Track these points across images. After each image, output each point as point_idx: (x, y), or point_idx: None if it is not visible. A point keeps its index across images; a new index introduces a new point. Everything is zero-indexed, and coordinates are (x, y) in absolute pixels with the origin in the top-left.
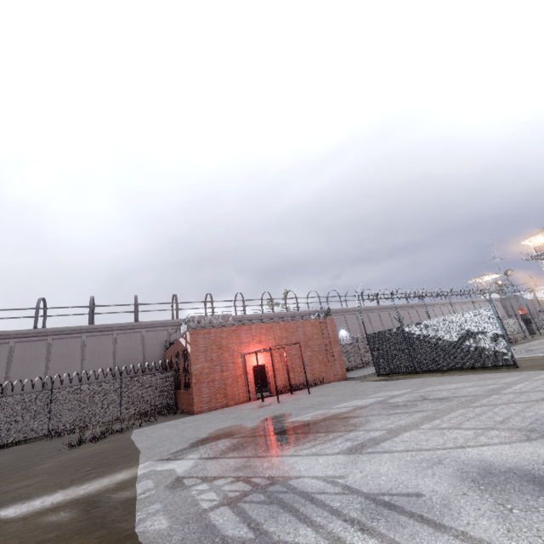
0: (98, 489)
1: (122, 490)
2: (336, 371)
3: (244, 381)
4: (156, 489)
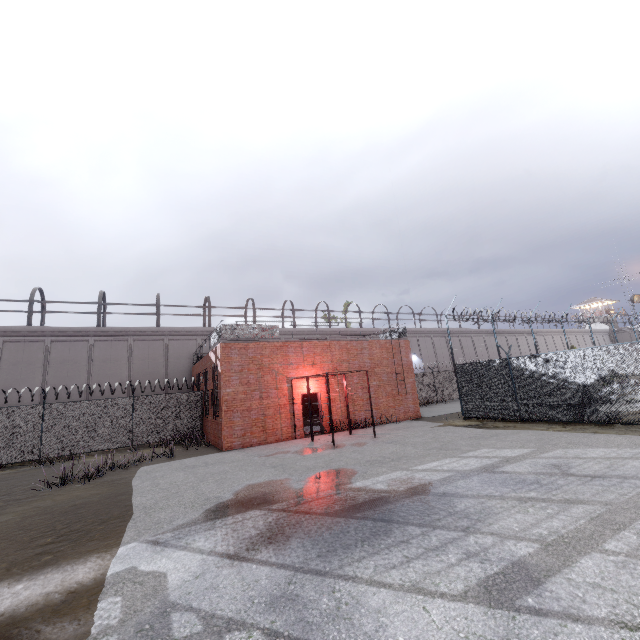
0: (33, 601)
1: (66, 618)
2: (407, 408)
3: (289, 412)
4: (119, 632)
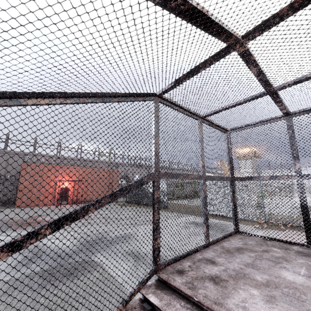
0: None
1: None
2: None
3: (53, 194)
4: None
